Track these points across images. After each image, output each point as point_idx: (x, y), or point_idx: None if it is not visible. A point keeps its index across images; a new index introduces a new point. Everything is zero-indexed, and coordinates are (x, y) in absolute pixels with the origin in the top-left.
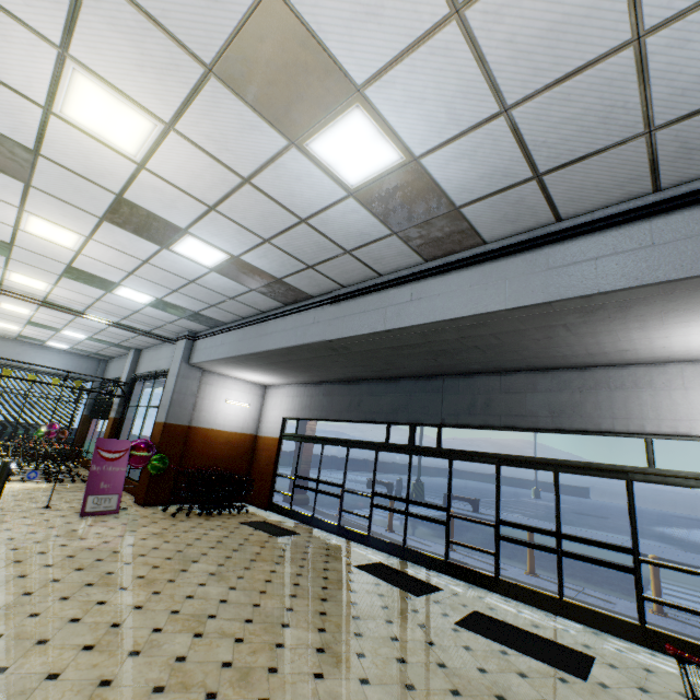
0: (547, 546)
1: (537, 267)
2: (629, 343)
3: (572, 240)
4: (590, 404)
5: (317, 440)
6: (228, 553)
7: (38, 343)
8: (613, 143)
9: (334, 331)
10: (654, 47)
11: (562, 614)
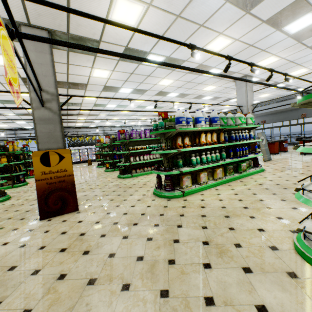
0: None
1: None
2: None
3: None
4: None
5: (260, 129)
6: None
7: None
8: None
9: (278, 108)
10: None
11: None
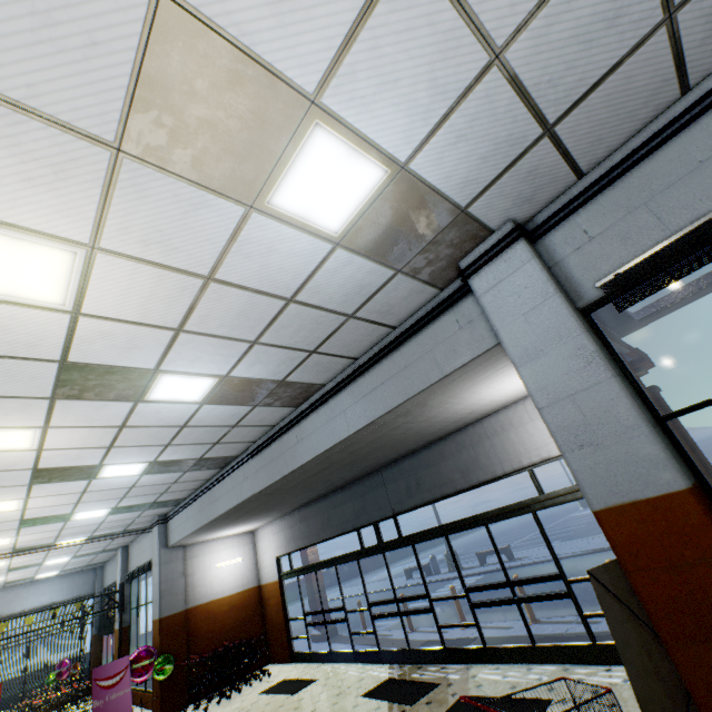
0: (508, 597)
1: (357, 397)
2: (466, 410)
3: (368, 371)
4: (482, 456)
5: (310, 568)
6: None
7: (28, 581)
8: (337, 327)
9: (259, 483)
10: (304, 299)
11: (541, 660)
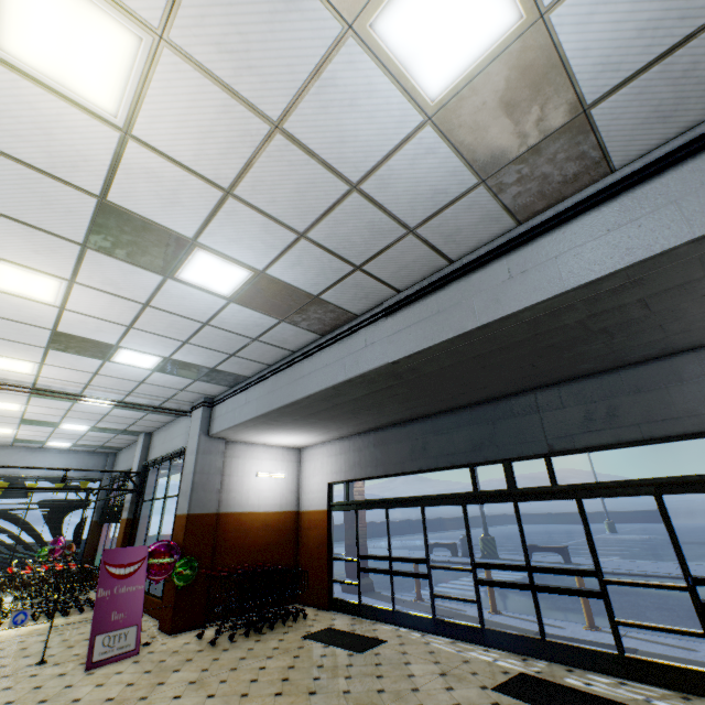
0: None
1: None
2: None
3: None
4: None
5: (378, 504)
6: (303, 702)
7: (38, 446)
8: None
9: (398, 348)
10: None
11: None
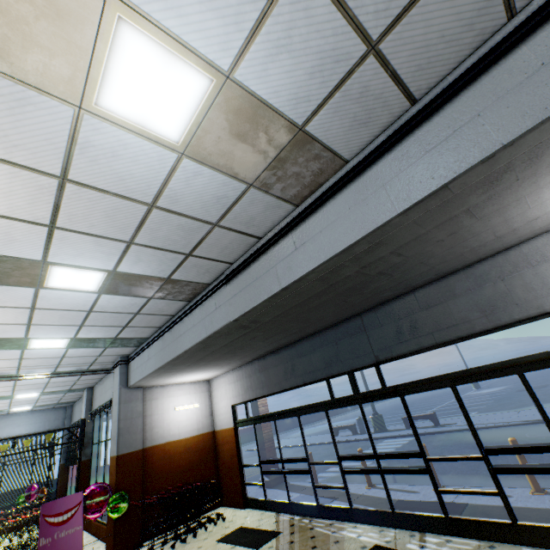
0: None
1: (413, 156)
2: (539, 208)
3: (438, 112)
4: (519, 288)
5: (268, 417)
6: None
7: (5, 413)
8: None
9: (235, 310)
10: None
11: None
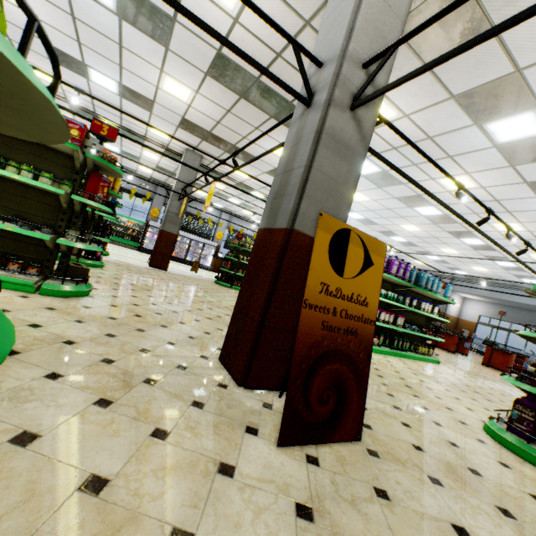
0: None
1: None
2: None
3: None
4: None
5: (505, 329)
6: None
7: None
8: None
9: None
10: None
11: None
